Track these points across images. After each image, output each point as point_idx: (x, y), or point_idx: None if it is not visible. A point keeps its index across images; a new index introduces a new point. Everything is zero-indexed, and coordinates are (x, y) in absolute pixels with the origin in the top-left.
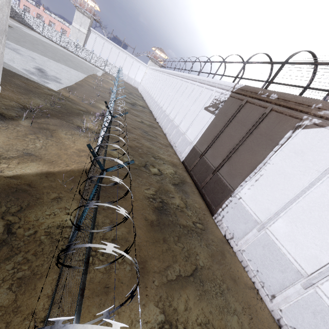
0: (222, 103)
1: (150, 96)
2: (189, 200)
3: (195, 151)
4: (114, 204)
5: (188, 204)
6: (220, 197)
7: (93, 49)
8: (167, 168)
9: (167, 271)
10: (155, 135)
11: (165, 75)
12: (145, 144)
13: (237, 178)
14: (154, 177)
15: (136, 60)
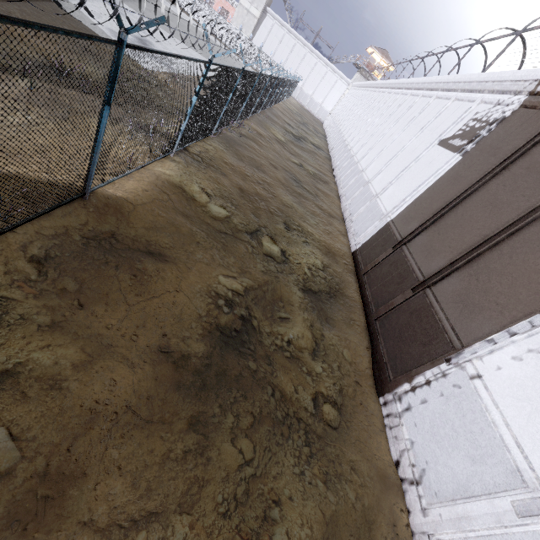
0: (493, 125)
1: (338, 132)
2: (331, 337)
3: (388, 234)
4: (107, 285)
5: (323, 346)
6: (415, 354)
7: (262, 43)
8: (309, 253)
9: (137, 531)
10: (315, 192)
11: (376, 92)
12: (282, 198)
13: (483, 316)
14: (263, 260)
15: (333, 71)
